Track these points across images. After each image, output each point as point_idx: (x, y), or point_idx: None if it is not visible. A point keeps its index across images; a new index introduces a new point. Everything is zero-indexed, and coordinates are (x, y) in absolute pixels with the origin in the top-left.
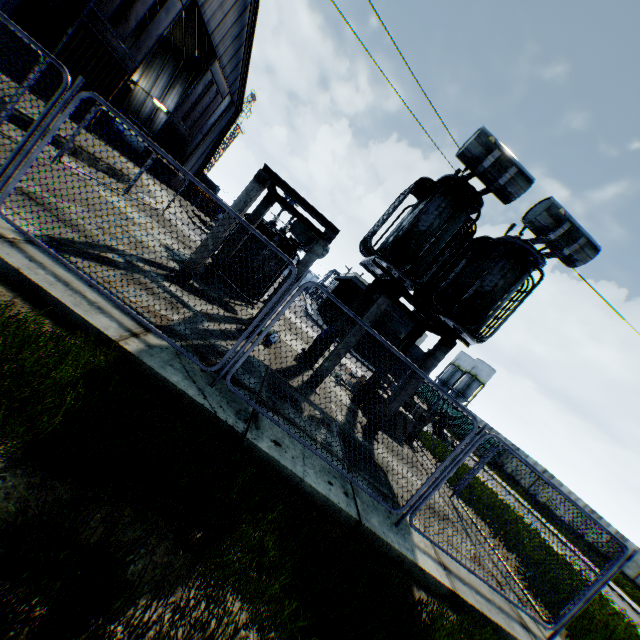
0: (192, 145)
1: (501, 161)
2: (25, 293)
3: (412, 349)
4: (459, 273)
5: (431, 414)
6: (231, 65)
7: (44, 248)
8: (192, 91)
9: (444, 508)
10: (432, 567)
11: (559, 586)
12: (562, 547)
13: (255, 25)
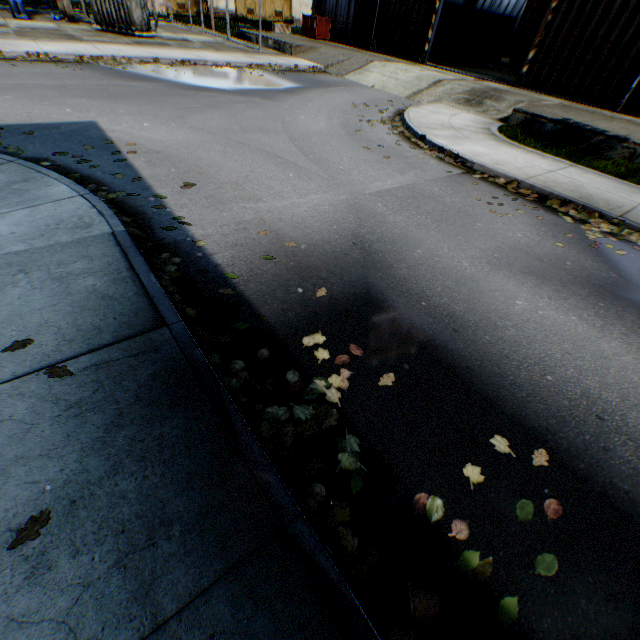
0: None
1: None
2: None
3: None
4: None
5: None
6: None
7: None
8: None
9: None
10: None
11: None
12: None
13: None
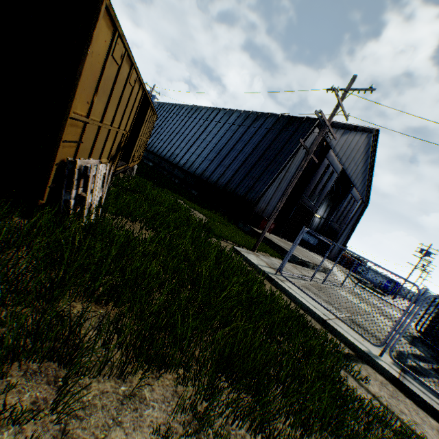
0: (340, 232)
1: None
2: None
3: None
4: None
5: None
6: (360, 184)
7: (420, 381)
8: (341, 206)
9: None
10: None
11: None
12: None
13: (374, 160)
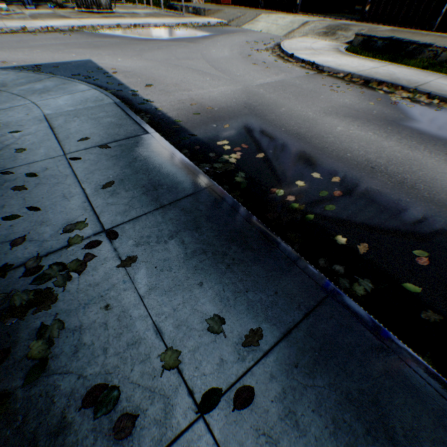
0: None
1: None
2: None
3: None
4: None
5: None
6: None
7: None
8: None
9: None
10: None
11: None
12: None
13: None
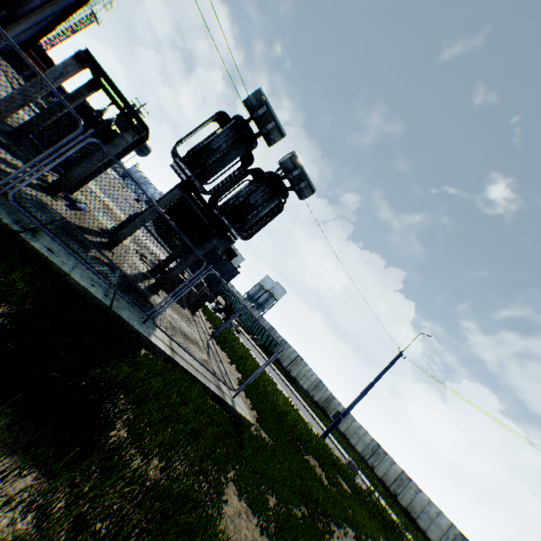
0: (26, 7)
1: (267, 115)
2: None
3: (226, 263)
4: (241, 191)
5: (226, 308)
6: None
7: None
8: None
9: (197, 340)
10: (161, 345)
11: (260, 388)
12: (293, 396)
13: None
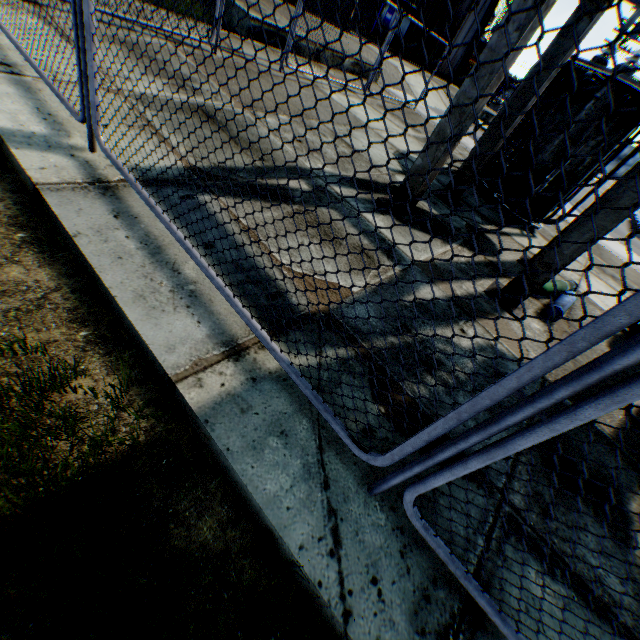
0: None
1: None
2: (84, 277)
3: None
4: None
5: None
6: None
7: (136, 191)
8: None
9: None
10: None
11: None
12: None
13: None
